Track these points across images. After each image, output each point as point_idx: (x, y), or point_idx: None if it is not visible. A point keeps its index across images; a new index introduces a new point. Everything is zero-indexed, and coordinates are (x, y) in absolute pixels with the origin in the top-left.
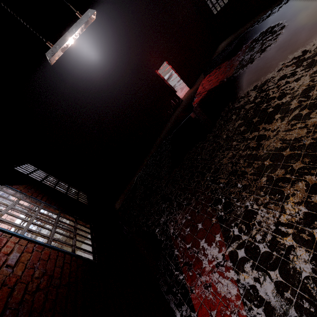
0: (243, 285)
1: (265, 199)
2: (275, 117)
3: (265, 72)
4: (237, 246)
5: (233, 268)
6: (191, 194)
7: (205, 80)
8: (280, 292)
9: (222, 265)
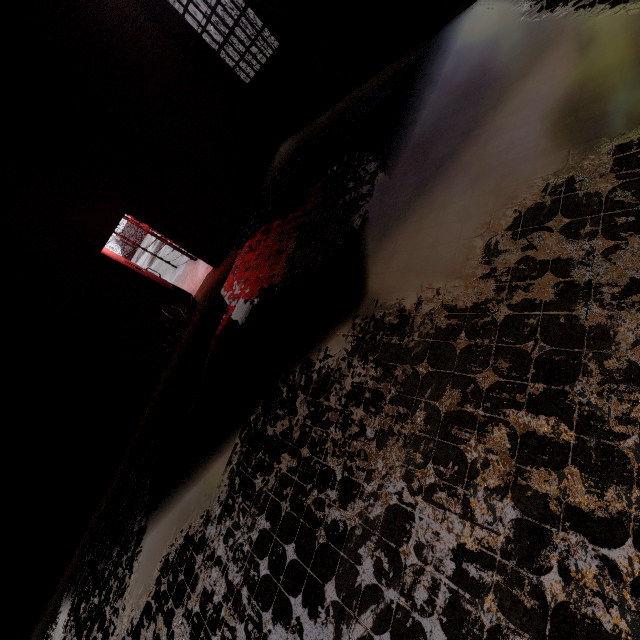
0: None
1: None
2: (326, 591)
3: (330, 333)
4: None
5: None
6: None
7: (241, 259)
8: None
9: None
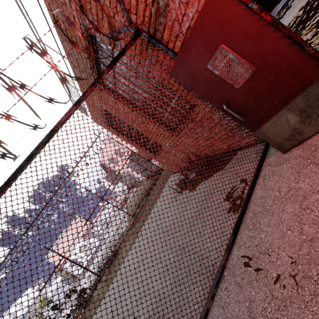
0: None
1: None
2: None
3: None
4: None
5: None
6: None
7: None
8: None
9: None
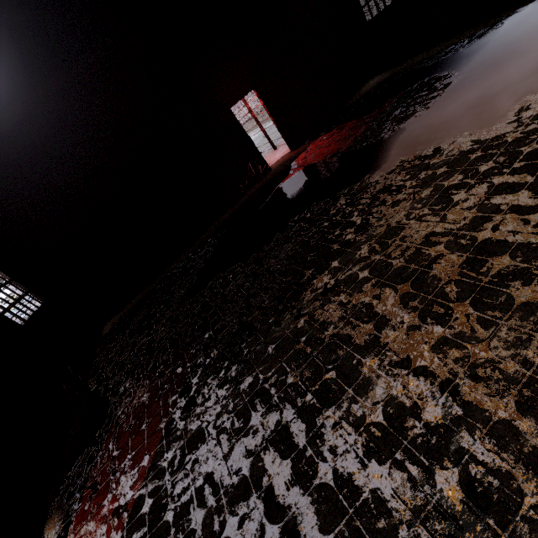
0: None
1: (227, 420)
2: (332, 264)
3: (376, 167)
4: (151, 491)
5: (124, 528)
6: (175, 357)
7: (314, 144)
8: None
9: (118, 515)
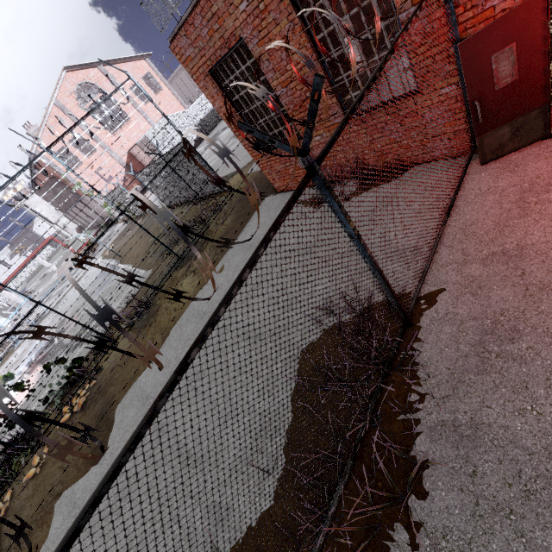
0: None
1: None
2: None
3: None
4: None
5: None
6: None
7: None
8: None
9: None
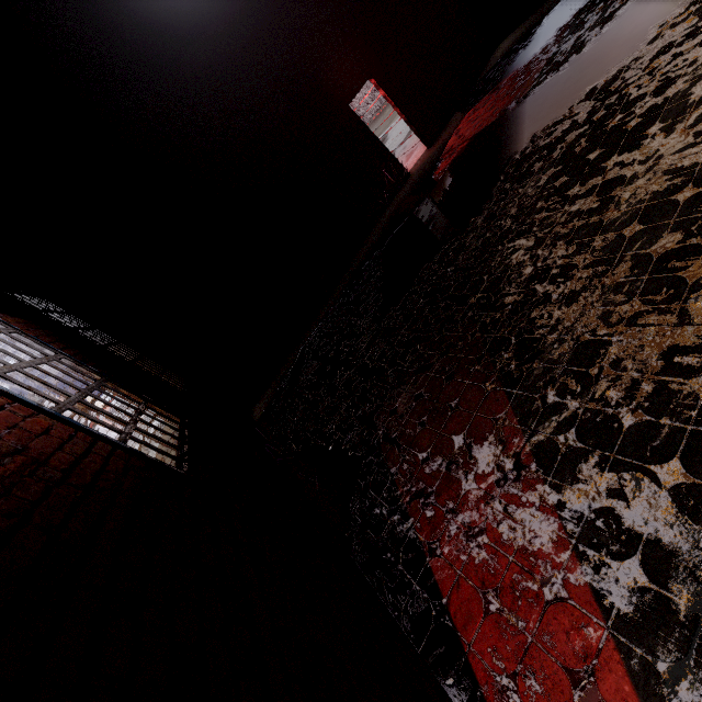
0: (577, 512)
1: (631, 307)
2: (648, 132)
3: (616, 56)
4: (556, 429)
5: (545, 479)
6: (432, 346)
7: (463, 123)
8: (689, 512)
9: (513, 480)
